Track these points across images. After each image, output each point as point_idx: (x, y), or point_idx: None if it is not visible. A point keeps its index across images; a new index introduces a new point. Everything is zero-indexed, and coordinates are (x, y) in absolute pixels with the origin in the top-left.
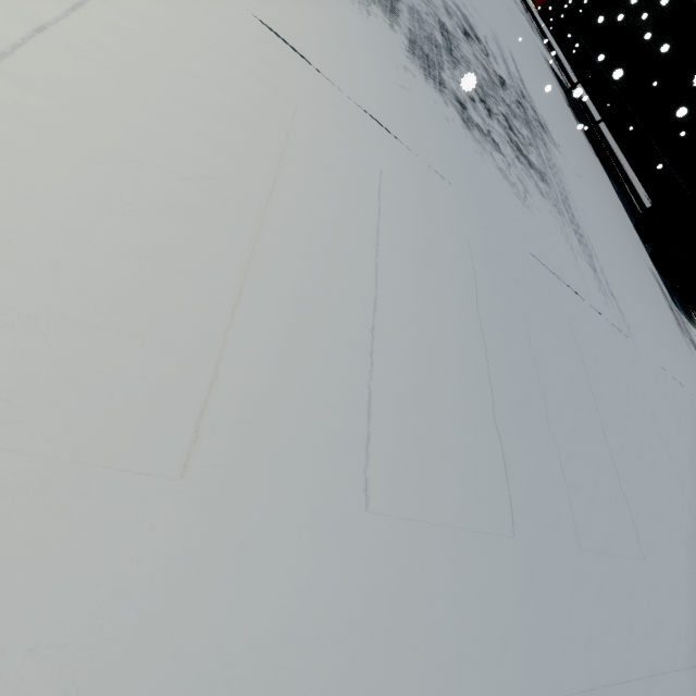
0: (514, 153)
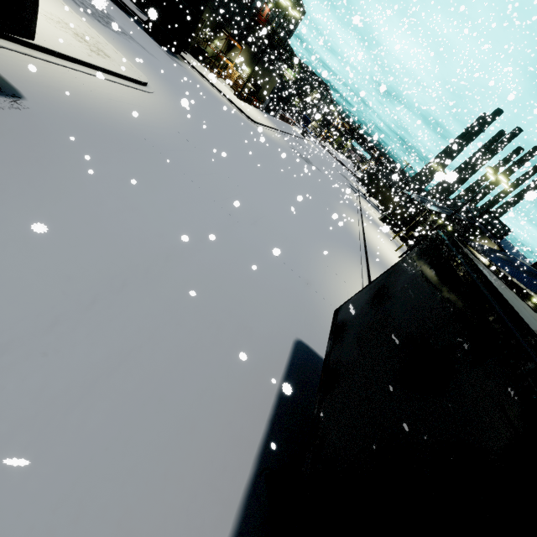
0: (119, 32)
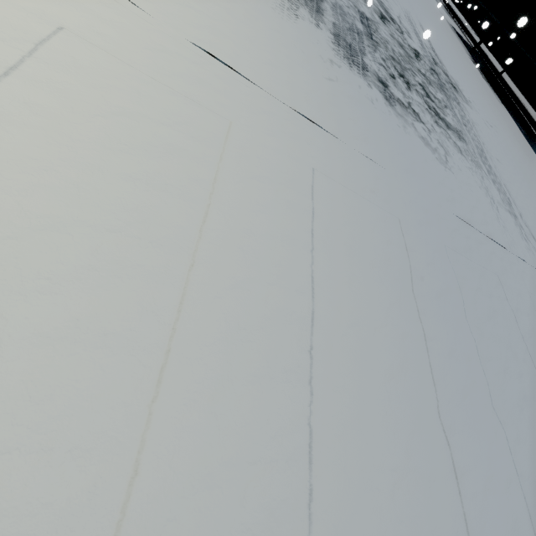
0: (433, 119)
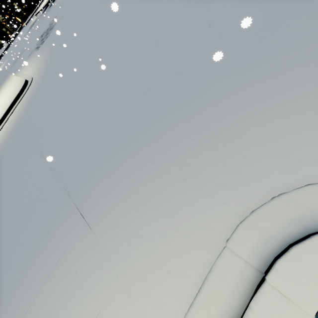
0: None
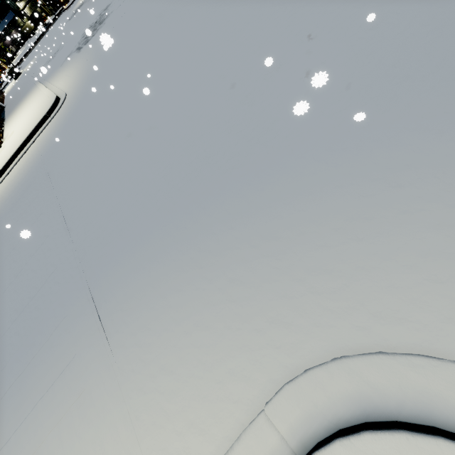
0: None
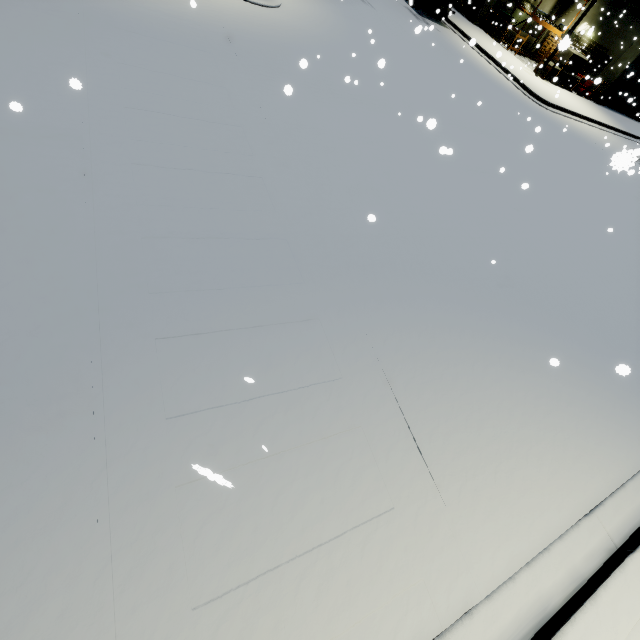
0: None
